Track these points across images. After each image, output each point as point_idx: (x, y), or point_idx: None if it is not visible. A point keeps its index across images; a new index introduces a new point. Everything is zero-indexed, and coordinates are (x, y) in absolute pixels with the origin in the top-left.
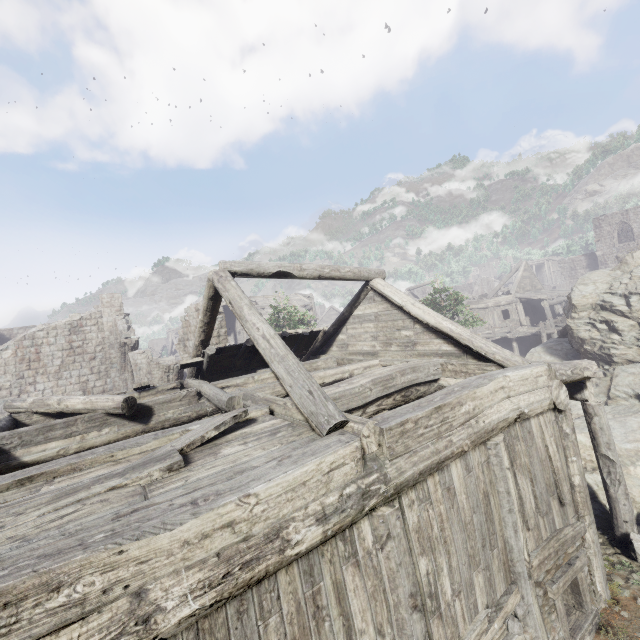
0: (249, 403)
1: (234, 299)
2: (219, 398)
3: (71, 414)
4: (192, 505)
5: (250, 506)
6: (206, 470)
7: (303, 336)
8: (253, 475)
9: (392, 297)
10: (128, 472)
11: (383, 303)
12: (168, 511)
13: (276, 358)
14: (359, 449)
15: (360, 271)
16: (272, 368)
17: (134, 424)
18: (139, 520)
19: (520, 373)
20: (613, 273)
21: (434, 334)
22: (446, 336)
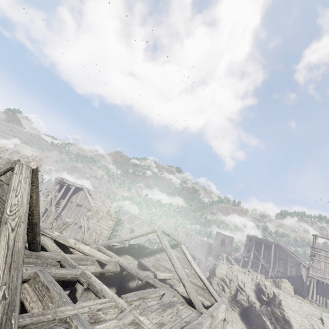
0: (151, 281)
1: (168, 246)
2: (138, 273)
3: (61, 245)
4: (199, 324)
5: (204, 328)
6: (184, 313)
7: (146, 248)
8: (200, 320)
9: (188, 256)
10: (170, 307)
11: (182, 255)
12: (196, 325)
13: (185, 279)
14: (211, 319)
15: (181, 241)
16: (183, 281)
17: (100, 267)
18: (194, 325)
19: (223, 306)
20: (228, 269)
21: (197, 277)
22: (201, 280)
